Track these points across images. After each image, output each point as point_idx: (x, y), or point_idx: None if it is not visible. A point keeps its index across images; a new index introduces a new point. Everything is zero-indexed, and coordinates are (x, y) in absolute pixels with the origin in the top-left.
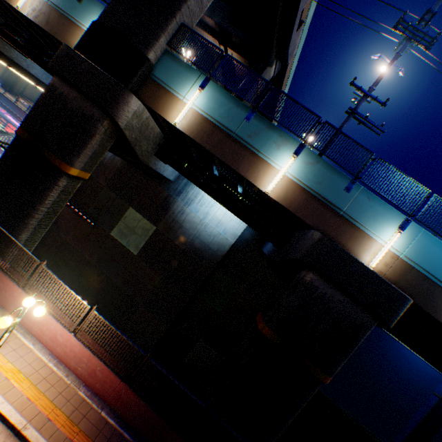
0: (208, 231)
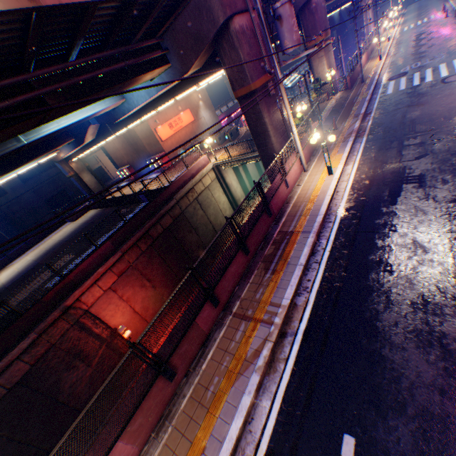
0: (336, 17)
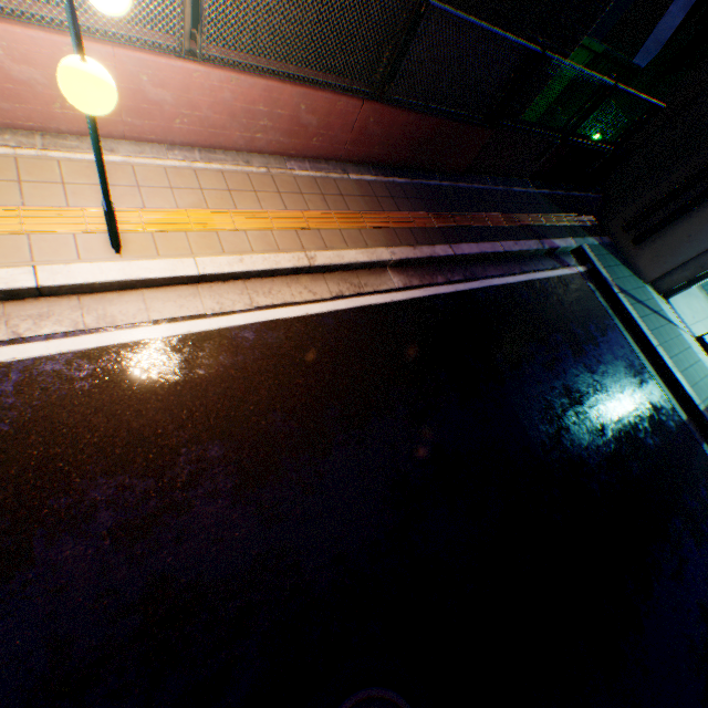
0: None
